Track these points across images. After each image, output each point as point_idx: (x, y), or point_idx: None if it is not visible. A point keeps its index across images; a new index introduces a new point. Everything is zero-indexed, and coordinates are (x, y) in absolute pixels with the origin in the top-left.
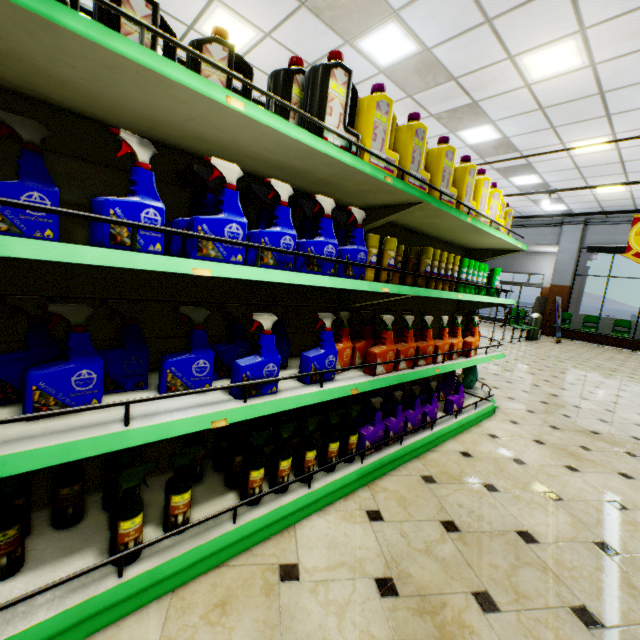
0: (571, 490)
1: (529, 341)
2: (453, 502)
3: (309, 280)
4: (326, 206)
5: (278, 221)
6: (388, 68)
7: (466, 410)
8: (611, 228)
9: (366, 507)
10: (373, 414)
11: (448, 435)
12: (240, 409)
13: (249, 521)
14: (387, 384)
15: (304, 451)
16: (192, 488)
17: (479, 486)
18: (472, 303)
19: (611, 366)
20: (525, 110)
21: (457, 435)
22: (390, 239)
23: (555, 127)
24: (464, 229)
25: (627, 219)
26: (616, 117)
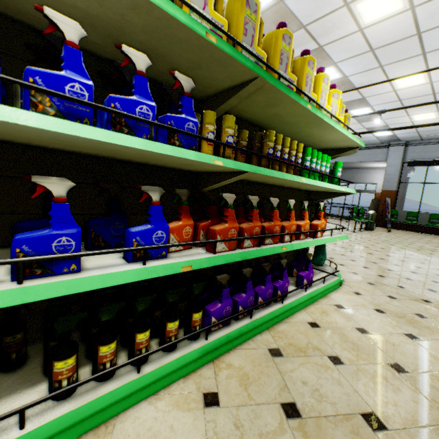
0: (414, 360)
1: (367, 231)
2: (297, 379)
3: (105, 136)
4: (138, 62)
5: (63, 64)
6: None
7: (315, 284)
8: (425, 147)
9: (204, 388)
10: (220, 290)
11: (299, 307)
12: (3, 293)
13: (43, 424)
14: (228, 261)
15: (133, 333)
16: (2, 378)
17: (324, 358)
18: (319, 194)
19: (430, 247)
20: (359, 52)
21: (307, 306)
22: (227, 116)
23: (383, 66)
24: (307, 121)
25: (437, 140)
26: (430, 55)
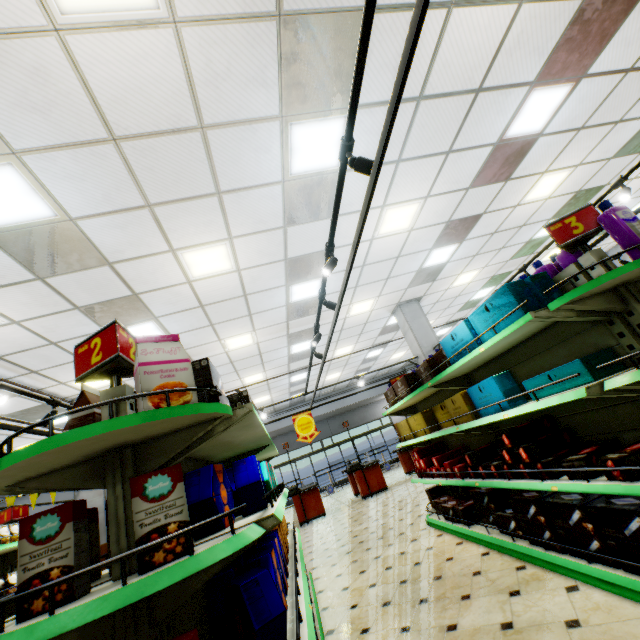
0: None
1: None
2: None
3: None
4: None
5: None
6: (531, 240)
7: None
8: None
9: None
10: None
11: None
12: None
13: None
14: None
15: None
16: None
17: None
18: None
19: None
20: (515, 278)
21: None
22: None
23: None
24: None
25: None
26: None
